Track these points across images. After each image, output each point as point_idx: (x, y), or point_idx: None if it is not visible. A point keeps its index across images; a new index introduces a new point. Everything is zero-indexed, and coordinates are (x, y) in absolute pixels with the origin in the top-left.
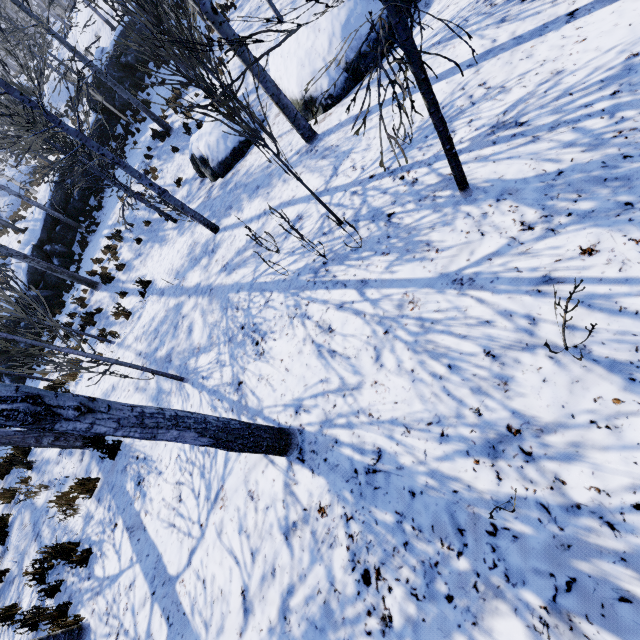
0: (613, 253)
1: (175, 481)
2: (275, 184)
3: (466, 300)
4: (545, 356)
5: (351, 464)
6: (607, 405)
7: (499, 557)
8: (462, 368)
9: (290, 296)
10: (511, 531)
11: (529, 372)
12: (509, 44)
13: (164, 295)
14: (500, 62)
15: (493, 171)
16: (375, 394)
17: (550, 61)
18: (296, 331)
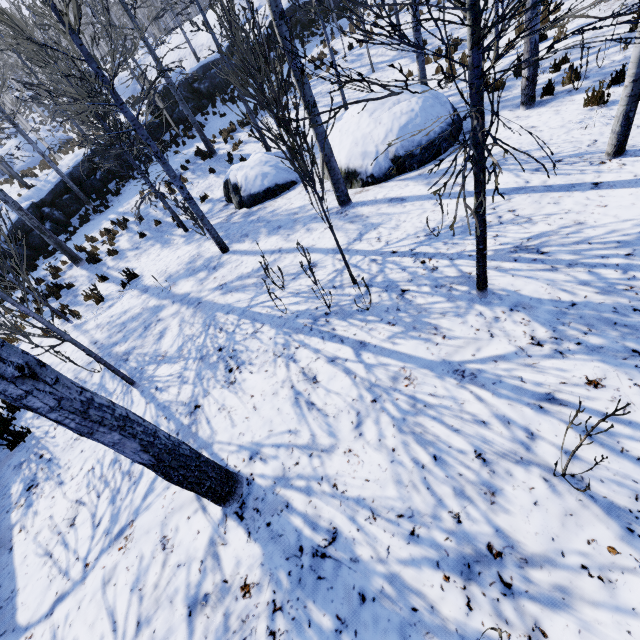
0: (618, 392)
1: (76, 498)
2: (298, 229)
3: (465, 393)
4: (539, 476)
5: (298, 538)
6: (601, 552)
7: None
8: (448, 463)
9: (282, 334)
10: None
11: (520, 489)
12: (540, 188)
13: (147, 293)
14: (530, 199)
15: (511, 283)
16: (346, 463)
17: (574, 212)
18: (277, 370)
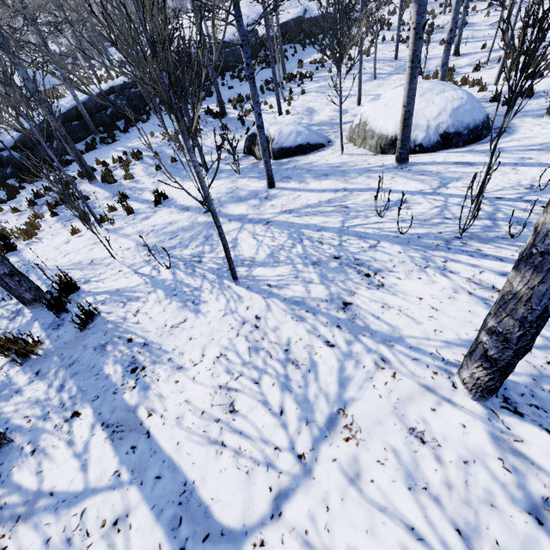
0: None
1: (217, 383)
2: (355, 176)
3: None
4: None
5: None
6: None
7: None
8: None
9: (412, 249)
10: None
11: None
12: None
13: (190, 211)
14: None
15: None
16: None
17: None
18: (435, 278)
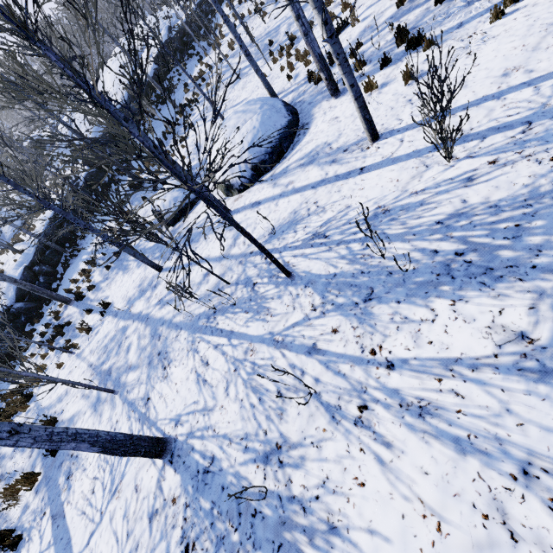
0: (344, 334)
1: (93, 476)
2: (201, 242)
3: (277, 353)
4: (302, 397)
5: (197, 466)
6: (320, 432)
7: (253, 531)
8: (265, 401)
9: (191, 334)
10: (262, 513)
11: (293, 407)
12: (332, 179)
13: (117, 317)
14: (326, 190)
15: (308, 265)
16: (220, 415)
17: (347, 198)
18: (189, 362)
